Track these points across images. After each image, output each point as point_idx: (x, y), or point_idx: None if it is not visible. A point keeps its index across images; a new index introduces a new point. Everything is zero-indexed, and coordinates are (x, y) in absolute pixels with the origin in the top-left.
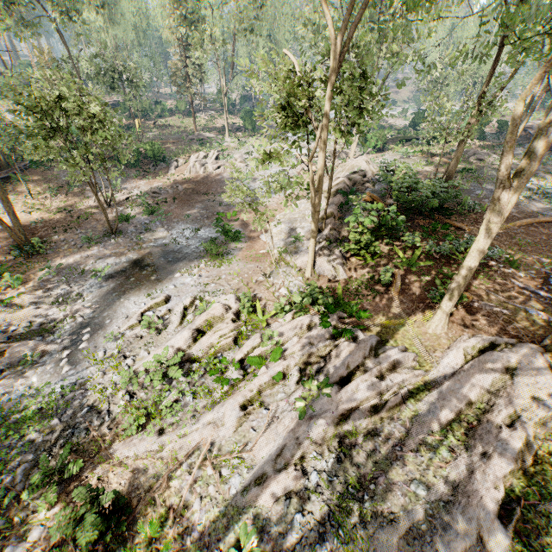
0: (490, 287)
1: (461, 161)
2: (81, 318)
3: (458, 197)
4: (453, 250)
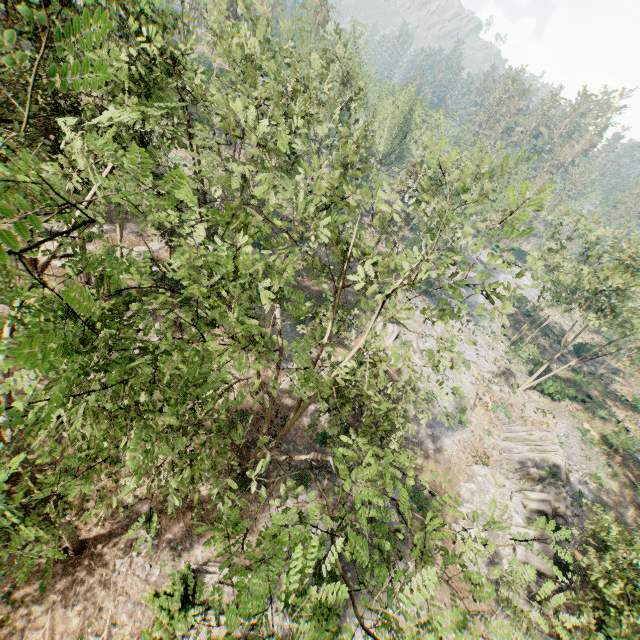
0: None
1: None
2: None
3: None
4: None
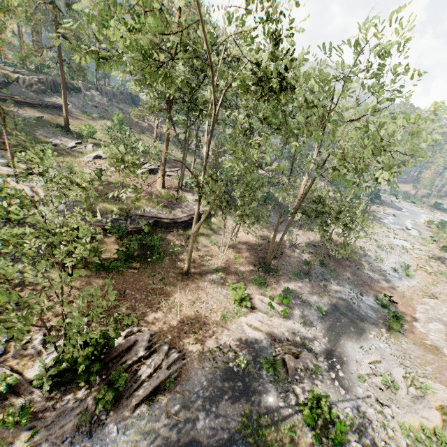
0: None
1: None
2: (325, 346)
3: None
4: None
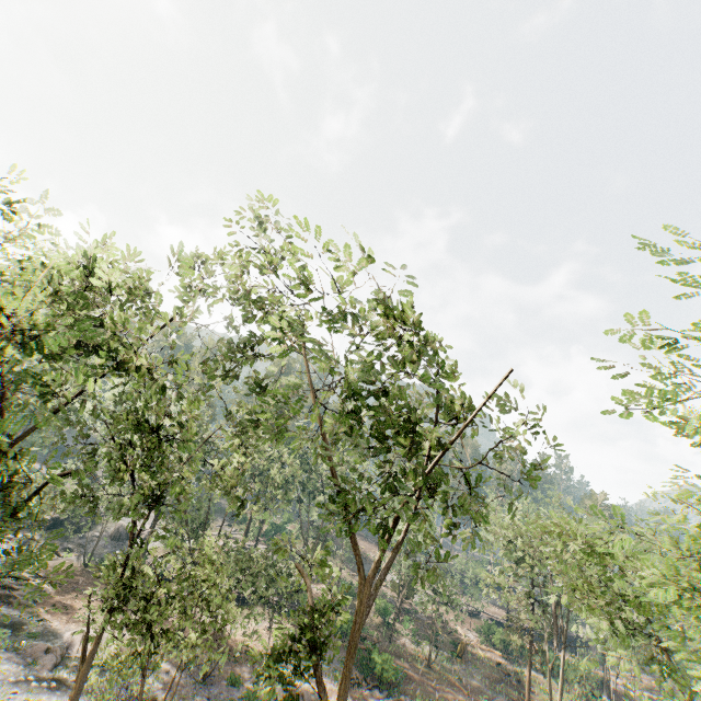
0: None
1: None
2: (72, 679)
3: None
4: None
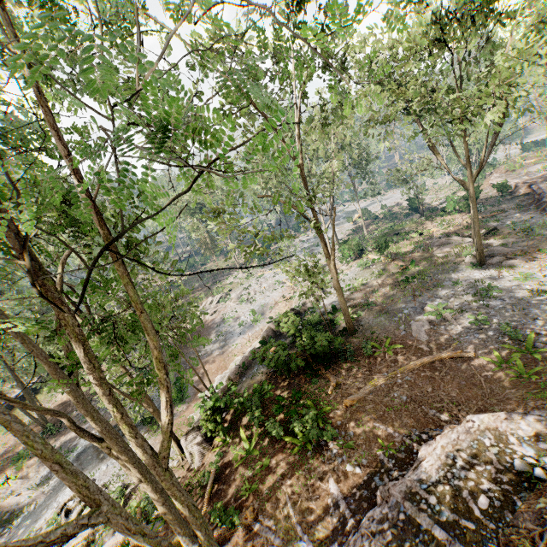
0: (295, 493)
1: (420, 260)
2: (34, 507)
3: (337, 346)
4: (281, 434)
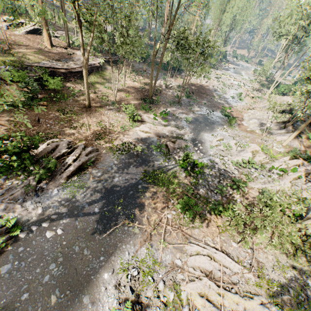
0: None
1: None
2: (191, 137)
3: None
4: None
